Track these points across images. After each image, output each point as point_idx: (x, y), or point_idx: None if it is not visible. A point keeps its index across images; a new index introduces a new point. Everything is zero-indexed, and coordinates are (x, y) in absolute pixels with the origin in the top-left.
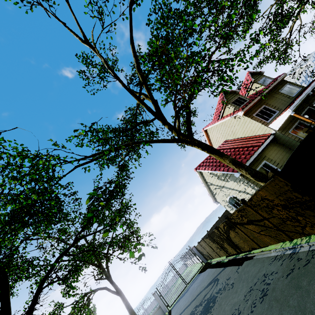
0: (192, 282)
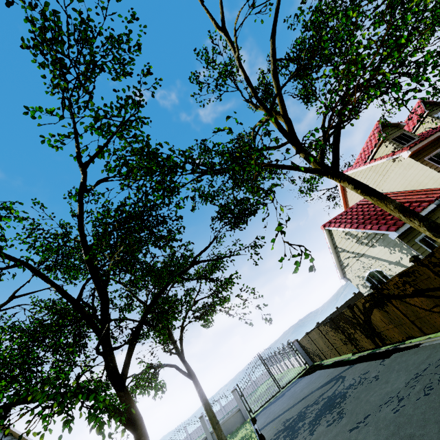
0: (289, 386)
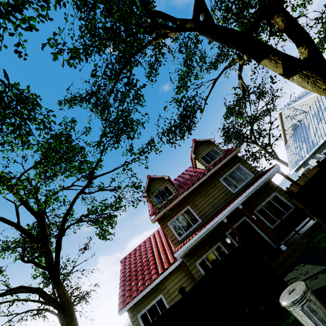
0: None
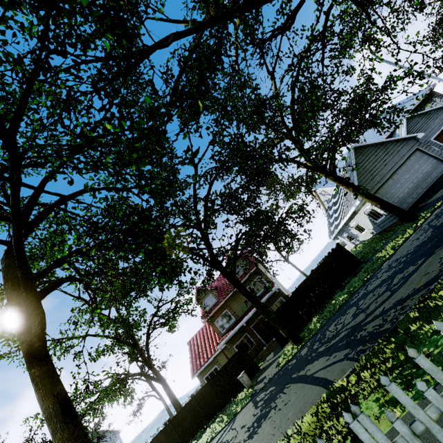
0: None
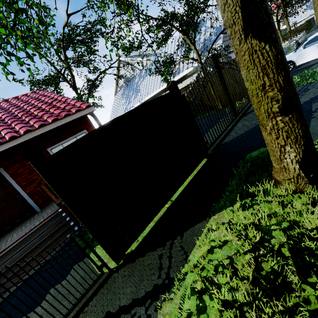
0: None
